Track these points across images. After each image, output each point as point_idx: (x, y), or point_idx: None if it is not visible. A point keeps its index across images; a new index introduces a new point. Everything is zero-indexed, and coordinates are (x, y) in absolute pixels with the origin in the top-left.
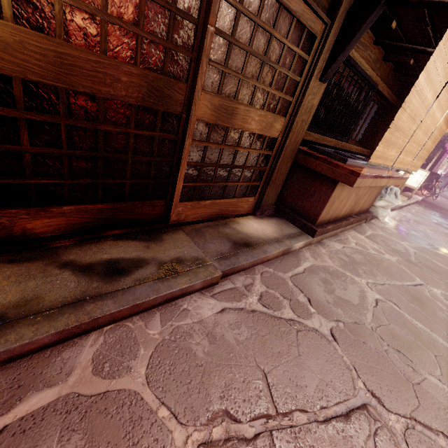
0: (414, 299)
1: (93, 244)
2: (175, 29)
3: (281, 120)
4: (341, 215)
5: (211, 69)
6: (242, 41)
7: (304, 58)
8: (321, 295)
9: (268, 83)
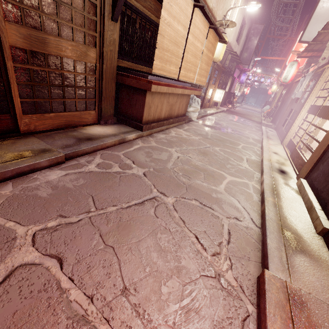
0: (202, 153)
1: None
2: None
3: (93, 50)
4: (162, 117)
5: (8, 4)
6: None
7: (93, 2)
8: (142, 159)
9: (69, 20)
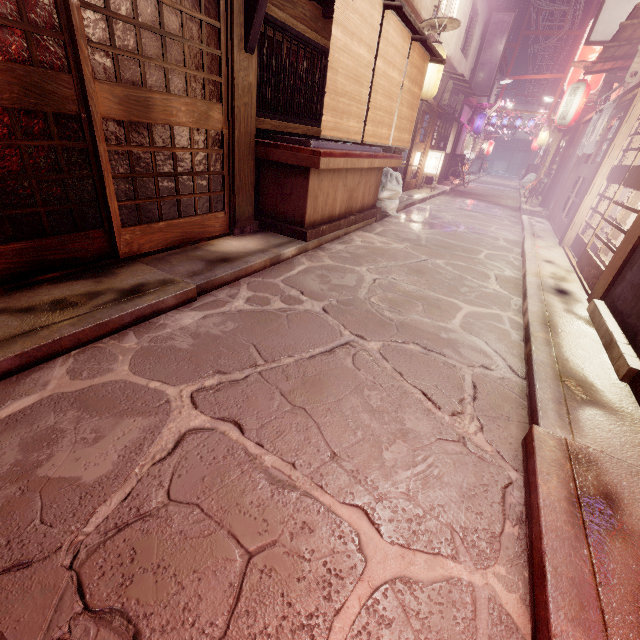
0: (415, 271)
1: (25, 292)
2: (28, 8)
3: (218, 107)
4: (337, 214)
5: (96, 52)
6: (123, 13)
7: (215, 26)
8: (316, 287)
9: (180, 62)
